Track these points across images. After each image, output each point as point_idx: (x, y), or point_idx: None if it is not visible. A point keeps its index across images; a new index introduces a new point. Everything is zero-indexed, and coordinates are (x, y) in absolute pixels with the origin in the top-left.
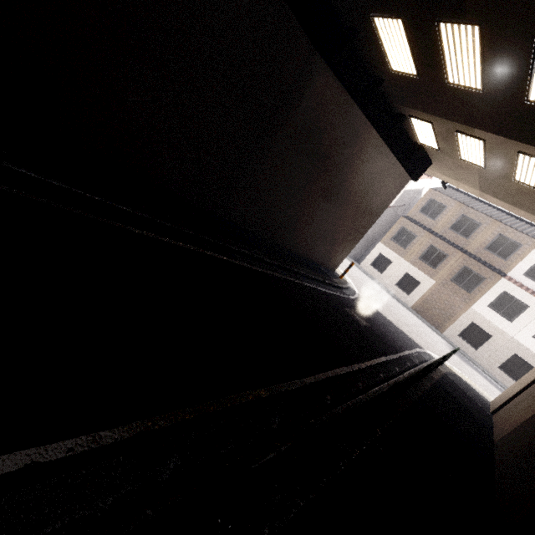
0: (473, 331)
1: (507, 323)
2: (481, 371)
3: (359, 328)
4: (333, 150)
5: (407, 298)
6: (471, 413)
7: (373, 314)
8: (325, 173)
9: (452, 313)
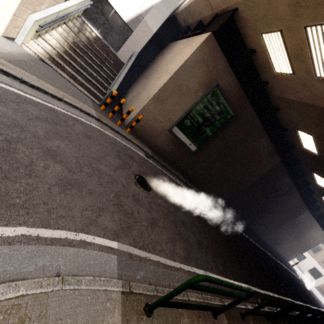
0: None
1: None
2: None
3: (310, 295)
4: (303, 228)
5: (314, 281)
6: None
7: (308, 289)
8: (298, 232)
9: None
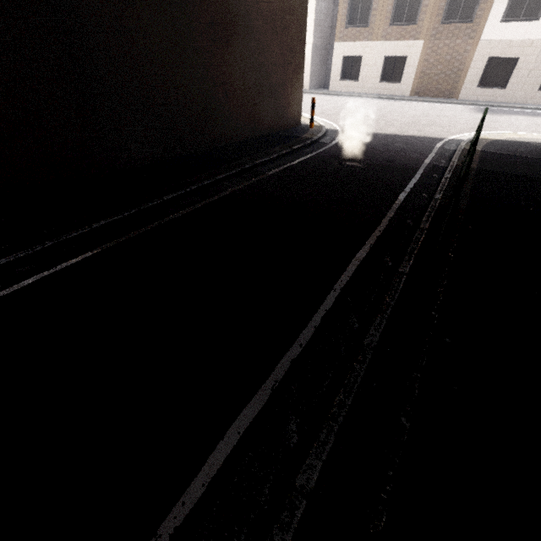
0: (493, 68)
1: (534, 24)
2: (519, 110)
3: (358, 179)
4: None
5: (400, 87)
6: (532, 178)
7: (368, 143)
8: None
9: (460, 64)
